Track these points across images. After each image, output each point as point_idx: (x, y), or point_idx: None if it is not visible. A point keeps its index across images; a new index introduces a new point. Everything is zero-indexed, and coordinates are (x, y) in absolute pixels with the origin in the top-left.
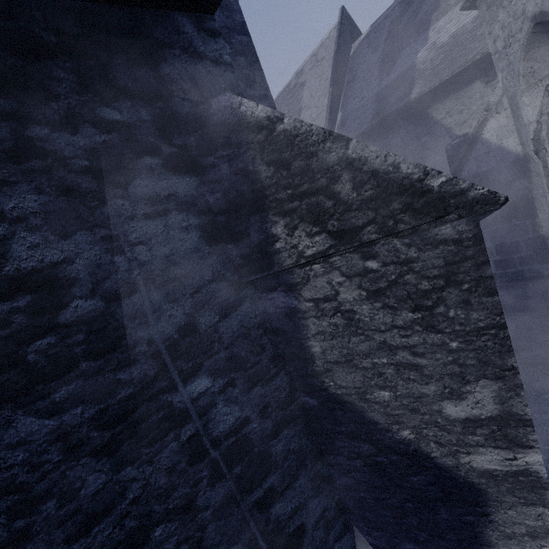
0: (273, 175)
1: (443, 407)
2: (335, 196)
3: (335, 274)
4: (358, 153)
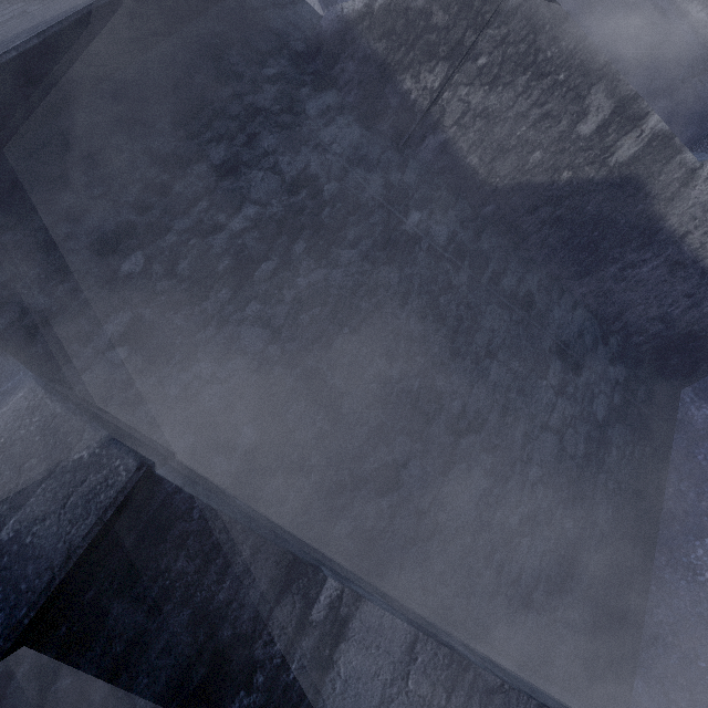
0: (386, 45)
1: (578, 132)
2: (435, 29)
3: (461, 90)
4: None
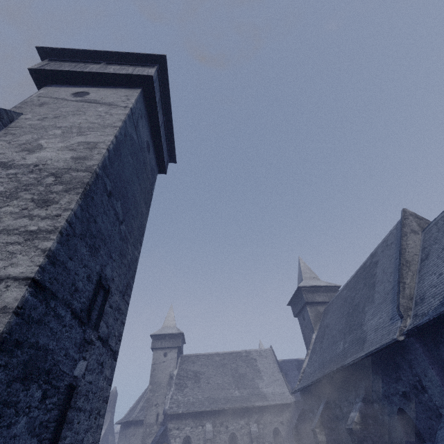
0: None
1: None
2: None
3: None
4: None
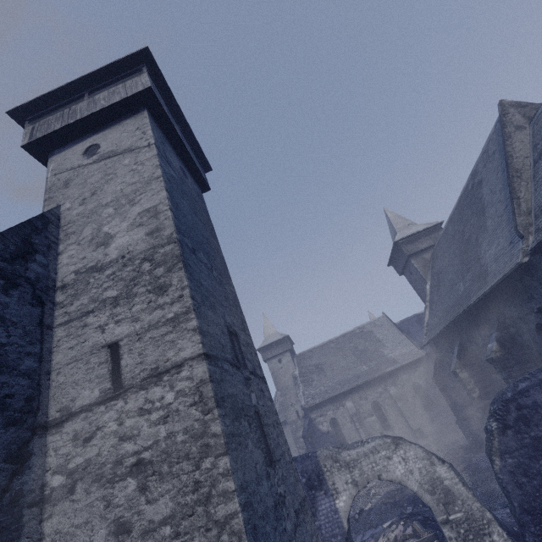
0: None
1: None
2: None
3: None
4: None
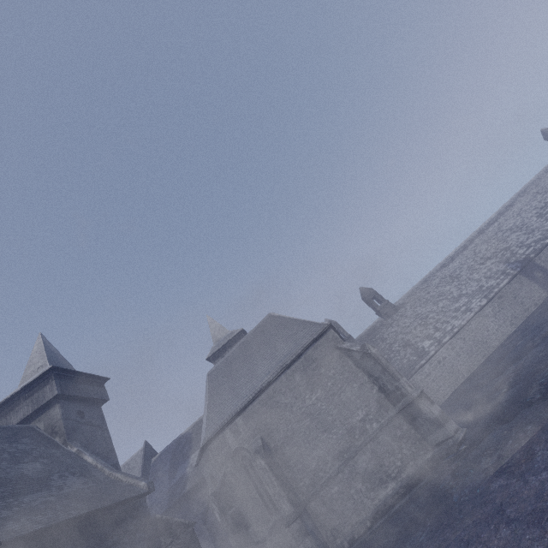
0: (161, 527)
1: None
2: (173, 528)
3: (173, 546)
4: (176, 519)
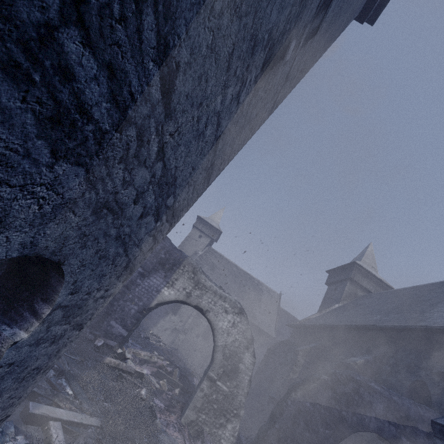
0: None
1: None
2: None
3: None
4: None
